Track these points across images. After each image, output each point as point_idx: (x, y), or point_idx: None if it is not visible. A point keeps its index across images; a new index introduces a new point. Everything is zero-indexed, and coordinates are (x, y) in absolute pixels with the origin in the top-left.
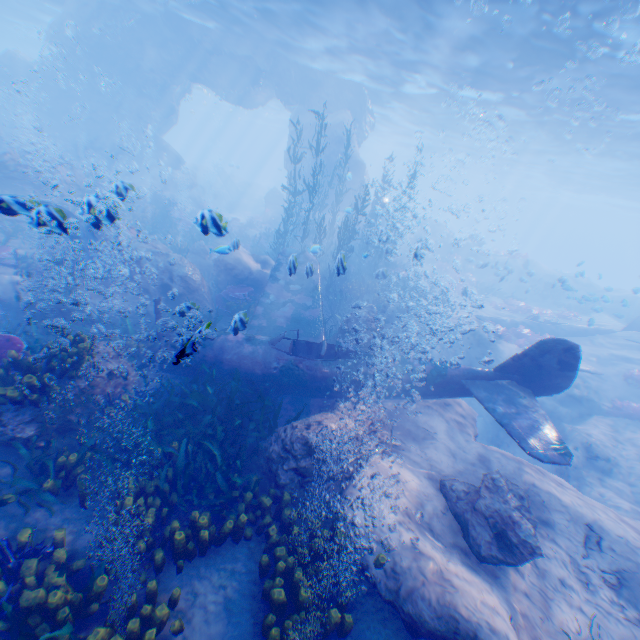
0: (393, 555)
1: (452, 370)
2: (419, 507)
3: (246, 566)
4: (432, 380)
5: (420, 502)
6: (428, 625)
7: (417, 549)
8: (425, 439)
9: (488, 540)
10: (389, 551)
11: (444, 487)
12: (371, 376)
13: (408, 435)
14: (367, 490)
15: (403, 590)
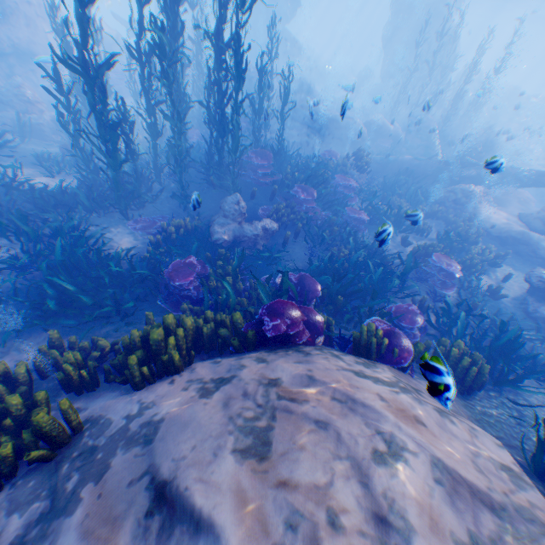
0: (497, 226)
1: (529, 172)
2: (506, 219)
3: (439, 226)
4: (515, 178)
5: (506, 218)
6: (513, 237)
7: (508, 224)
8: (505, 206)
9: (538, 226)
10: (495, 225)
11: (518, 214)
12: (481, 176)
13: (496, 205)
14: (484, 211)
15: (502, 231)
